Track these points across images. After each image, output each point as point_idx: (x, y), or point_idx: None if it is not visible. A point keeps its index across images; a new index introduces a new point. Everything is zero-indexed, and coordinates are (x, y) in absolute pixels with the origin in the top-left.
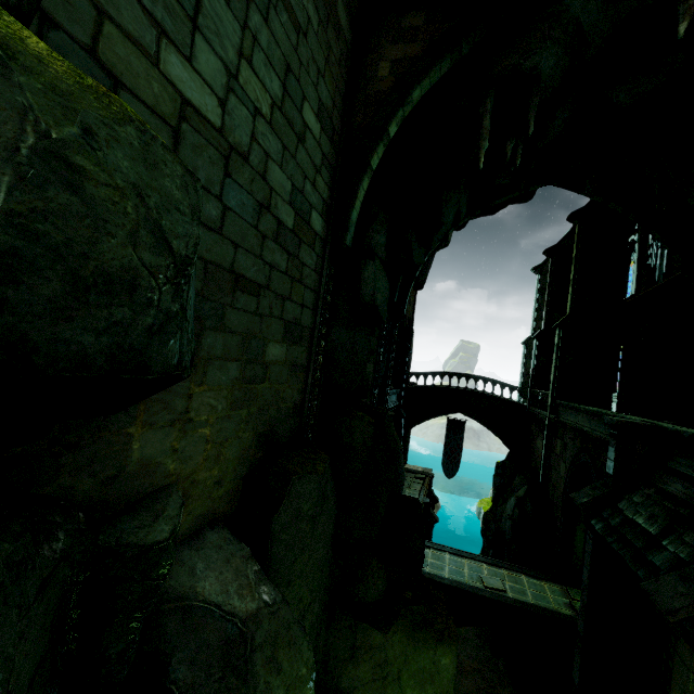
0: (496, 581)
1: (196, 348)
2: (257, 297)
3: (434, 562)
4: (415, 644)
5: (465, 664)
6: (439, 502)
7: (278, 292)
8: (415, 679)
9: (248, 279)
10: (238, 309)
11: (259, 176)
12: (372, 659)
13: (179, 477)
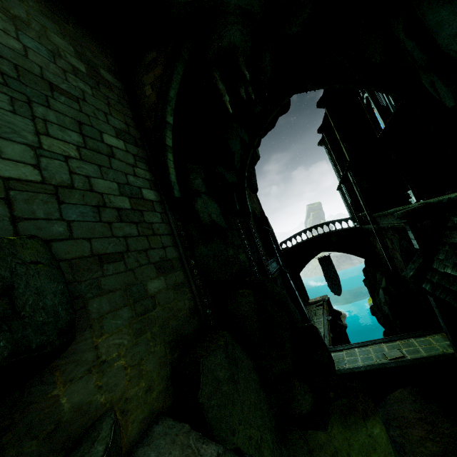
0: (395, 352)
1: (87, 315)
2: (123, 260)
3: (349, 359)
4: (350, 428)
5: (410, 418)
6: (344, 313)
7: (138, 249)
8: (362, 454)
9: (110, 253)
10: (110, 275)
11: (88, 191)
12: (326, 454)
13: (112, 403)
